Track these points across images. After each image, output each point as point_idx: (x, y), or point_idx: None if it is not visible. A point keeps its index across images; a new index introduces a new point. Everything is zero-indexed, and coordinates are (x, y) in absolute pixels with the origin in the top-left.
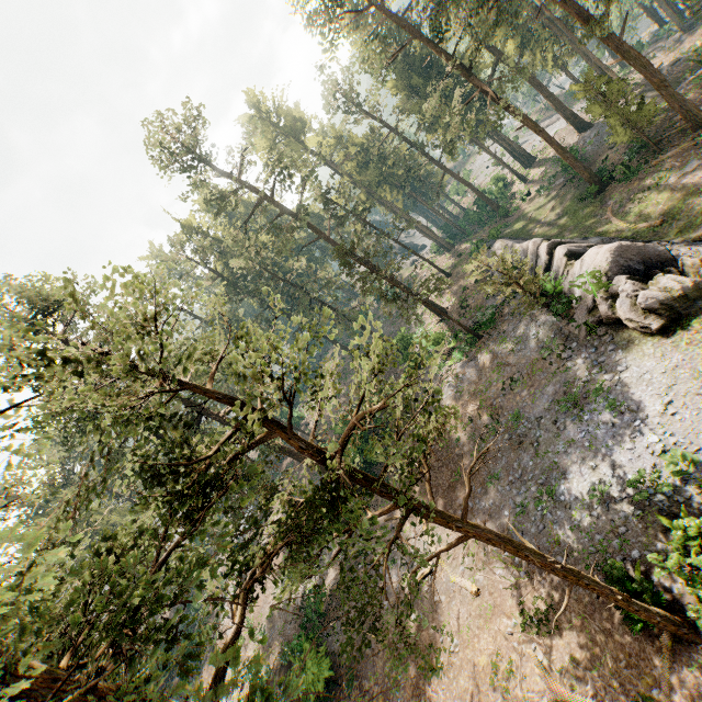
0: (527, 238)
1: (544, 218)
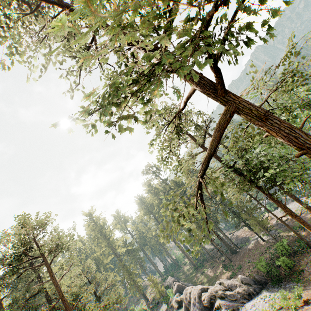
0: (180, 279)
1: (186, 273)
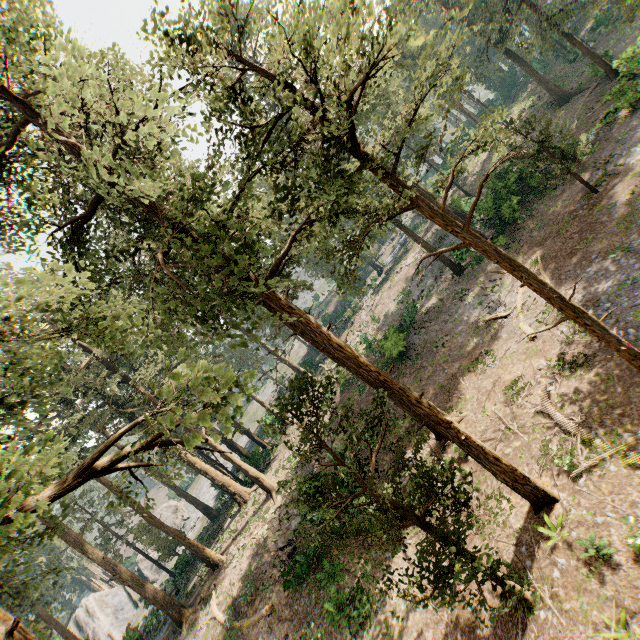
0: None
1: None
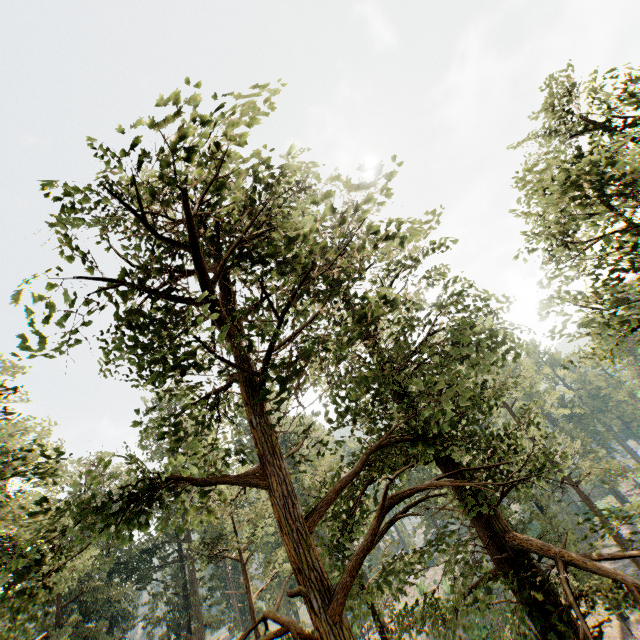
0: None
1: None
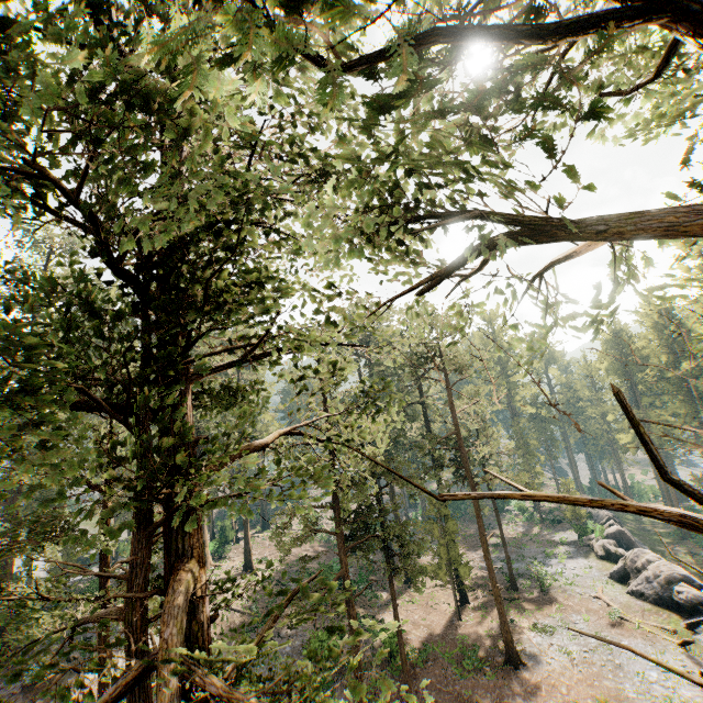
0: (622, 523)
1: (645, 526)
